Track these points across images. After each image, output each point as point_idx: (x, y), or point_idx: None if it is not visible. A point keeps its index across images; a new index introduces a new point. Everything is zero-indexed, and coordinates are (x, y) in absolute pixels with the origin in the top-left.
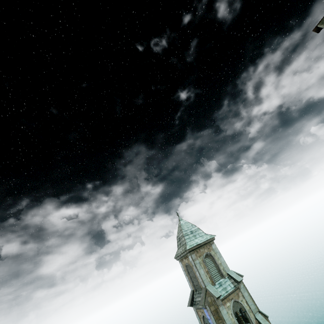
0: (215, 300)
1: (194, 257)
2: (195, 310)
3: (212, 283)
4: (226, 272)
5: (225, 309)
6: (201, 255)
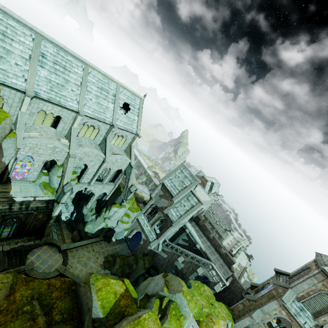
0: (280, 297)
1: (318, 277)
2: (273, 276)
3: (298, 298)
4: (323, 323)
5: (277, 307)
6: (326, 288)
